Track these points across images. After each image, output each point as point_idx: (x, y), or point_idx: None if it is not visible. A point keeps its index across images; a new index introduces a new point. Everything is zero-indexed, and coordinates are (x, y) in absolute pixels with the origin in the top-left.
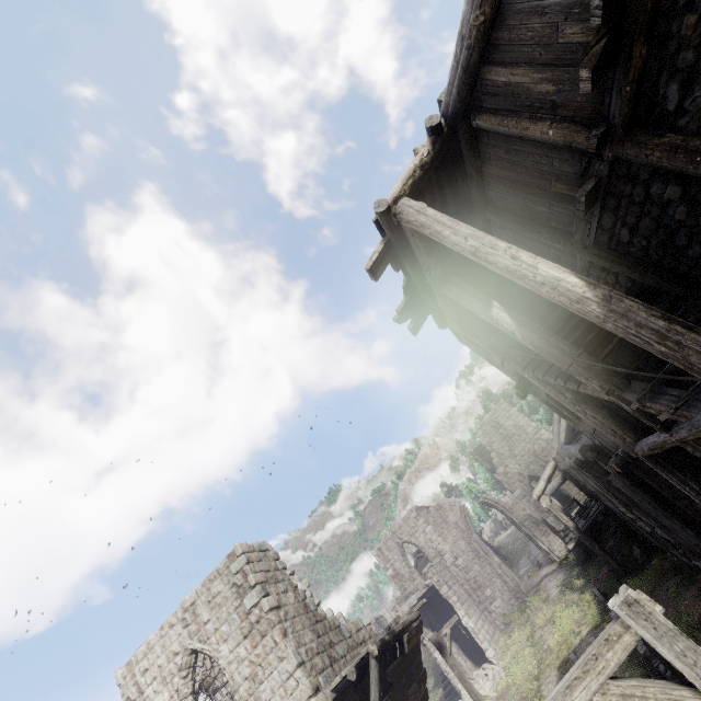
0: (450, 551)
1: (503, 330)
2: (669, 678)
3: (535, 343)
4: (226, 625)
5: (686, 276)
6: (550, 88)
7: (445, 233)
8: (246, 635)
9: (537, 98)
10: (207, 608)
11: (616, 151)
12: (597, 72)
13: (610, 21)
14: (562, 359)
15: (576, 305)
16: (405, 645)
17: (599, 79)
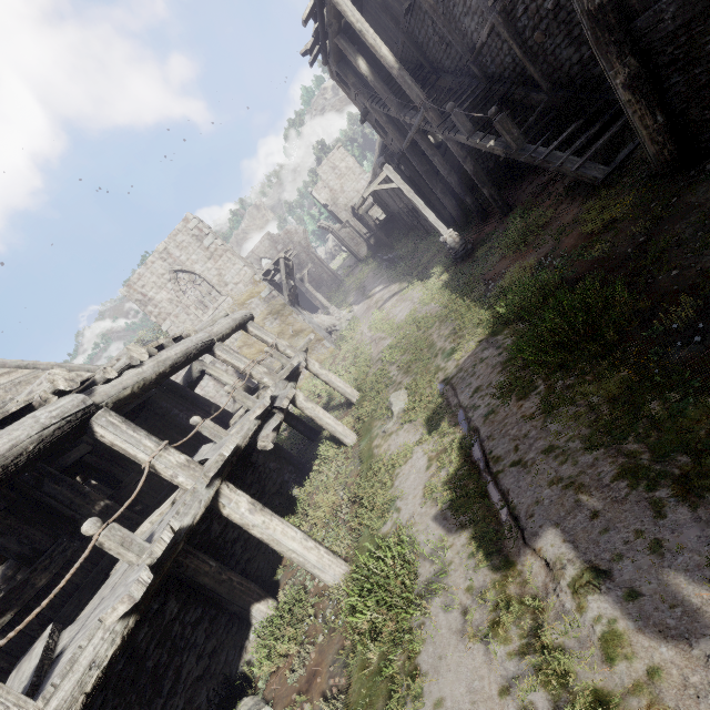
0: (296, 261)
1: (363, 75)
2: (398, 262)
3: (375, 85)
4: (194, 256)
5: (432, 62)
6: None
7: (348, 14)
8: (210, 258)
9: None
10: (178, 250)
11: None
12: None
13: None
14: (384, 95)
15: (391, 70)
16: (291, 265)
17: None
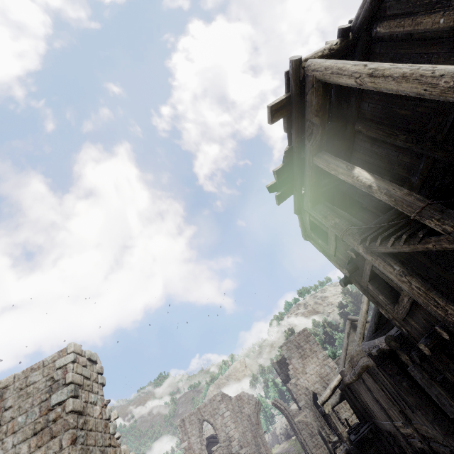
0: (238, 439)
1: (361, 185)
2: None
3: (390, 192)
4: (23, 416)
5: None
6: None
7: (346, 67)
8: (37, 432)
9: None
10: (15, 394)
11: None
12: None
13: None
14: (415, 204)
15: None
16: None
17: None
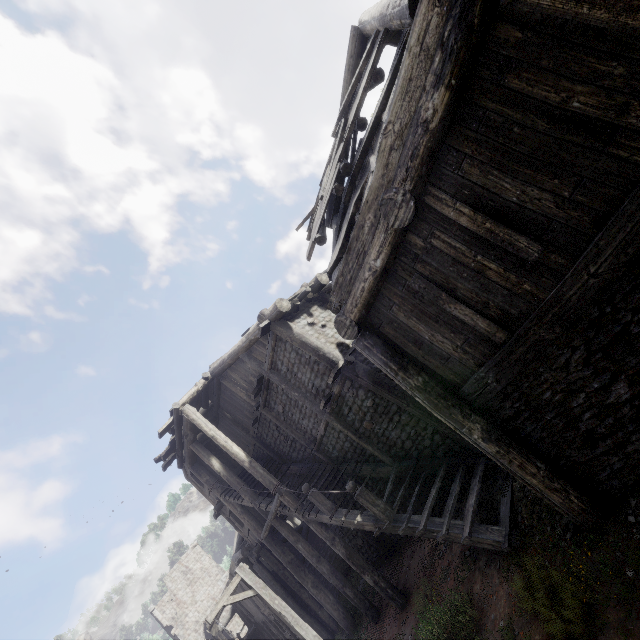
0: None
1: (216, 471)
2: None
3: (228, 478)
4: None
5: (281, 455)
6: (246, 386)
7: (203, 425)
8: None
9: (243, 386)
10: None
11: (262, 411)
12: (255, 395)
13: (259, 386)
14: (237, 486)
15: (242, 462)
16: None
17: (256, 396)
